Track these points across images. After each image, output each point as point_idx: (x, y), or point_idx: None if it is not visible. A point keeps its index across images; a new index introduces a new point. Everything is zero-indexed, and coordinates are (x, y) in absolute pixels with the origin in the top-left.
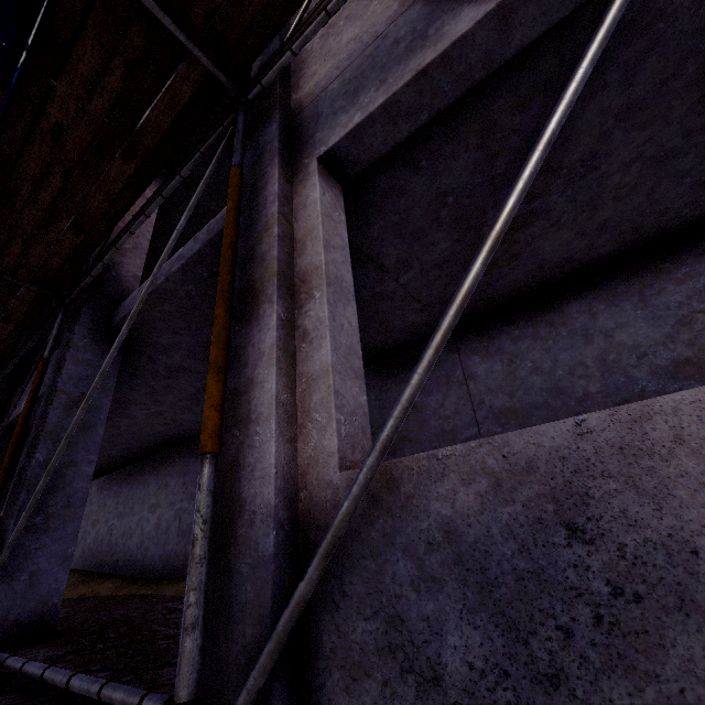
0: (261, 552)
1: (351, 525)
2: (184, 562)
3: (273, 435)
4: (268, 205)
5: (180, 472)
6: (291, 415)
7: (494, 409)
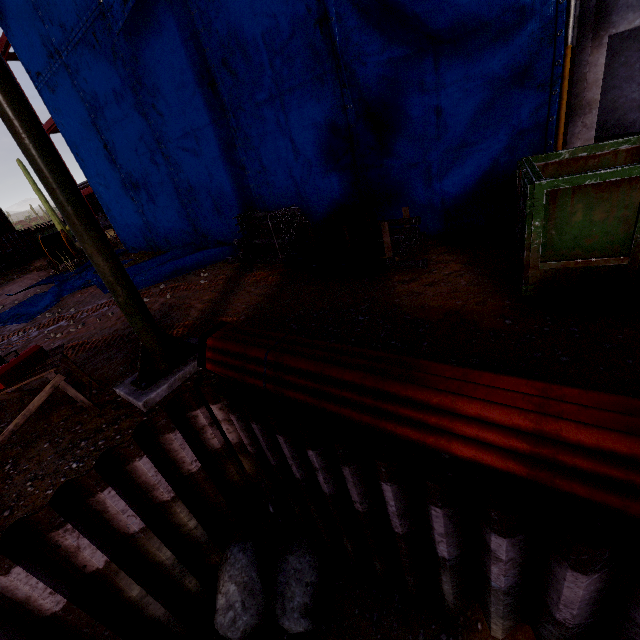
0: None
1: None
2: None
3: None
4: (582, 67)
5: None
6: None
7: None
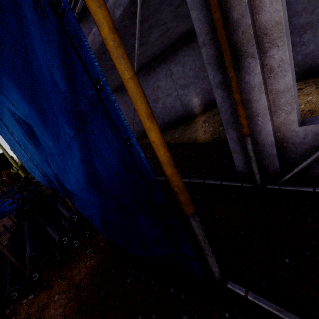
0: (270, 153)
1: (305, 142)
2: (144, 131)
3: (270, 121)
4: None
5: (122, 102)
6: (270, 109)
7: (297, 26)
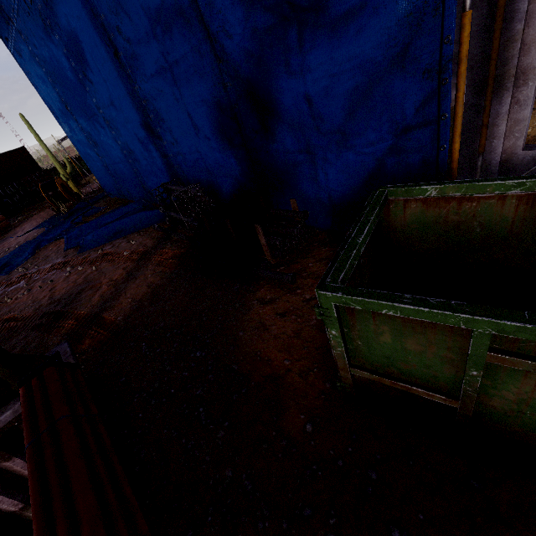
0: (493, 171)
1: (522, 164)
2: None
3: (502, 144)
4: (515, 21)
5: None
6: (505, 134)
7: None
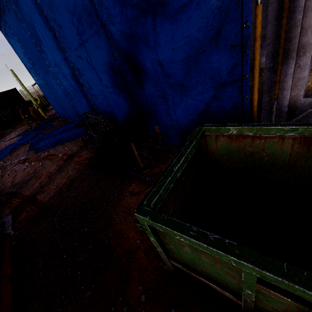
0: (284, 111)
1: (303, 106)
2: None
3: (289, 93)
4: (297, 13)
5: None
6: (291, 87)
7: None
